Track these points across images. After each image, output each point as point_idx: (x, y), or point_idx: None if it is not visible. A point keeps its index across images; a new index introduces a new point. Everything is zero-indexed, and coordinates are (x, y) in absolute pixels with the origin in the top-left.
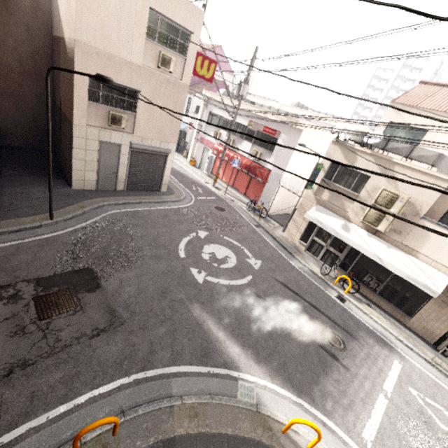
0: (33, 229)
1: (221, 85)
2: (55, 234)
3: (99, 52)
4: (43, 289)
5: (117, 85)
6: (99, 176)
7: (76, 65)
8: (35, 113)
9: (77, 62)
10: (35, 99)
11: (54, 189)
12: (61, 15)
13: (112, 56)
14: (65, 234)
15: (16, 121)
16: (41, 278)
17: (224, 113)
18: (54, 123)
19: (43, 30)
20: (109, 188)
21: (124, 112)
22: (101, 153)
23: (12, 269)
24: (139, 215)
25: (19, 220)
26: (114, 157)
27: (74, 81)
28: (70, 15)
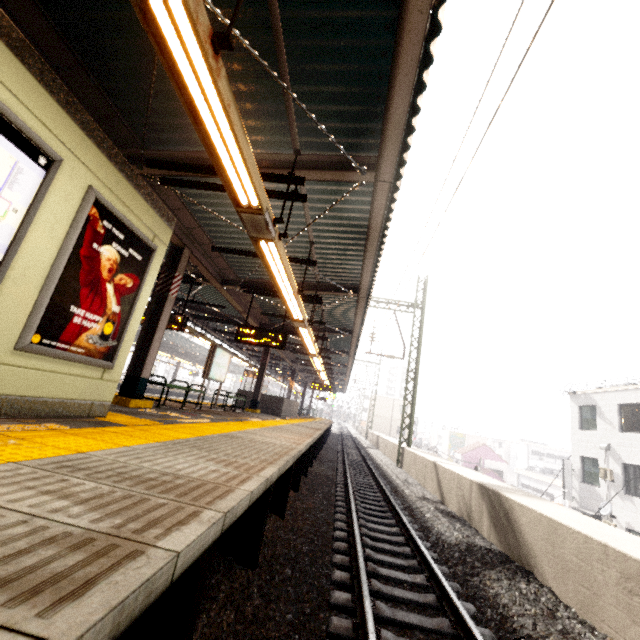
0: None
1: (489, 473)
2: None
3: None
4: None
5: None
6: None
7: None
8: None
9: None
10: None
11: None
12: None
13: None
14: None
15: None
16: None
17: None
18: None
19: None
20: None
21: None
22: None
23: None
24: None
25: None
26: None
27: None
28: None
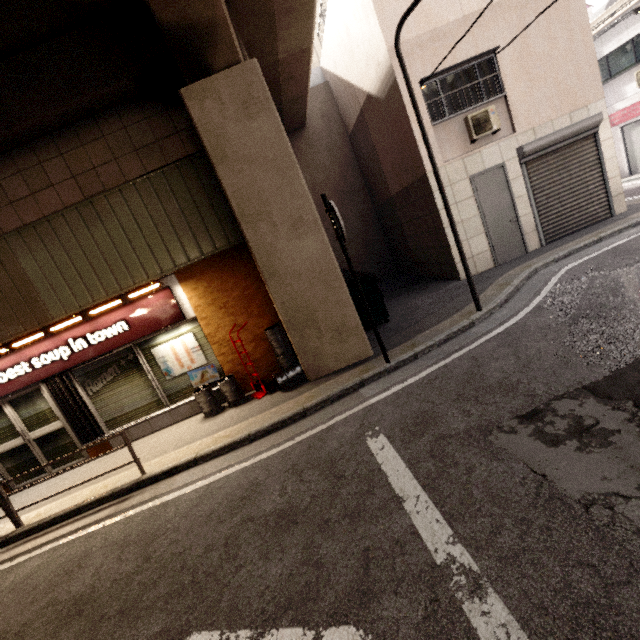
0: (466, 332)
1: None
2: (508, 324)
3: (418, 42)
4: (635, 403)
5: (459, 72)
6: (491, 239)
7: (400, 83)
8: (364, 238)
9: (399, 79)
10: (358, 220)
11: (437, 291)
12: (354, 81)
13: (436, 32)
14: (527, 319)
15: (351, 258)
16: (590, 384)
17: (639, 22)
18: (385, 235)
19: (340, 139)
20: (514, 254)
21: (484, 107)
22: (478, 197)
23: (502, 385)
24: (634, 248)
25: (435, 329)
26: (500, 192)
27: (405, 108)
28: (367, 40)
